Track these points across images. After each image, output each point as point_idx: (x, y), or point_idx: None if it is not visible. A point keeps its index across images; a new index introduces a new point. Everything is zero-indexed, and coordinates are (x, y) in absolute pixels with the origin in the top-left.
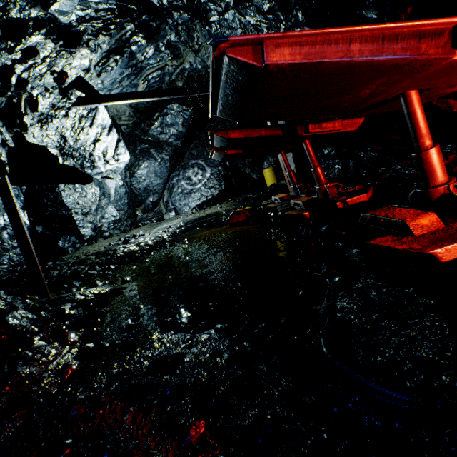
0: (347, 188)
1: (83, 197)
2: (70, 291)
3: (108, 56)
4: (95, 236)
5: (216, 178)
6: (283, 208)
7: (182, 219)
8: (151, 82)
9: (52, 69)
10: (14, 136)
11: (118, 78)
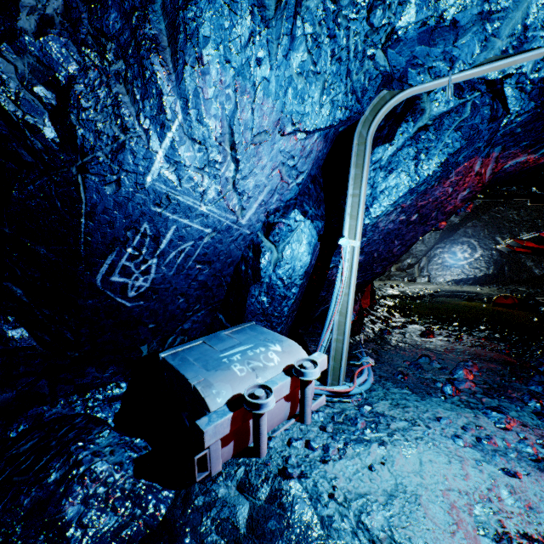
0: None
1: None
2: None
3: None
4: None
5: (485, 261)
6: None
7: (437, 287)
8: None
9: None
10: None
11: None
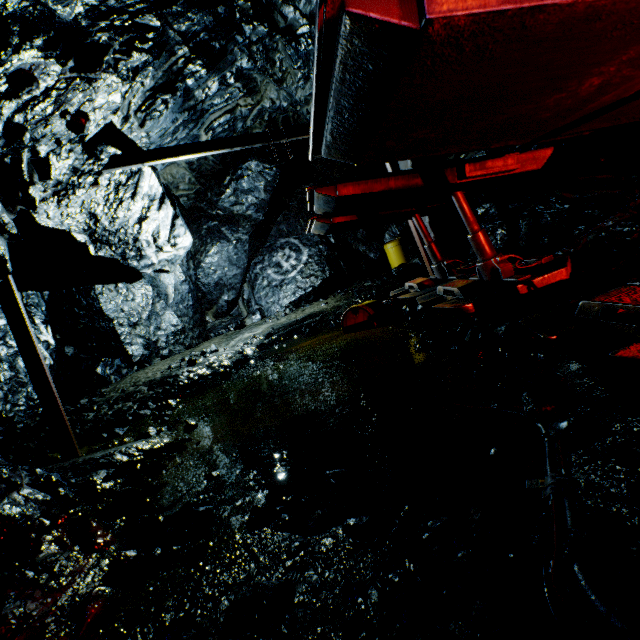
0: (526, 261)
1: (129, 301)
2: (110, 445)
3: (154, 95)
4: (148, 356)
5: (317, 262)
6: (427, 299)
7: (271, 324)
8: (218, 131)
9: (62, 109)
10: (19, 218)
11: (171, 127)
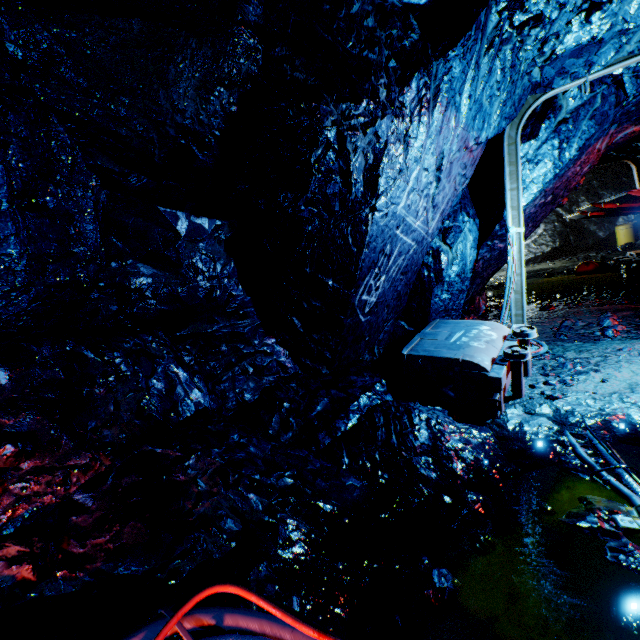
0: None
1: None
2: None
3: None
4: None
5: (550, 235)
6: (638, 259)
7: None
8: None
9: None
10: None
11: None
